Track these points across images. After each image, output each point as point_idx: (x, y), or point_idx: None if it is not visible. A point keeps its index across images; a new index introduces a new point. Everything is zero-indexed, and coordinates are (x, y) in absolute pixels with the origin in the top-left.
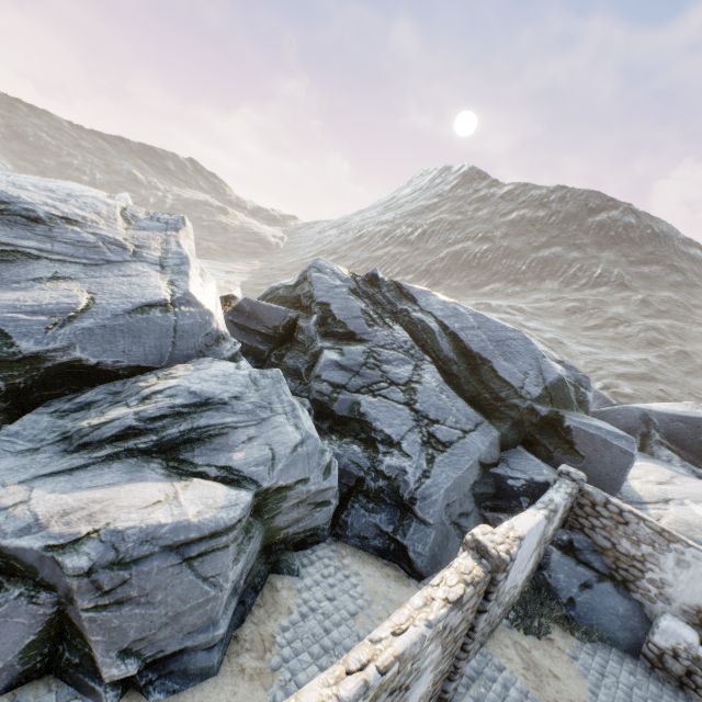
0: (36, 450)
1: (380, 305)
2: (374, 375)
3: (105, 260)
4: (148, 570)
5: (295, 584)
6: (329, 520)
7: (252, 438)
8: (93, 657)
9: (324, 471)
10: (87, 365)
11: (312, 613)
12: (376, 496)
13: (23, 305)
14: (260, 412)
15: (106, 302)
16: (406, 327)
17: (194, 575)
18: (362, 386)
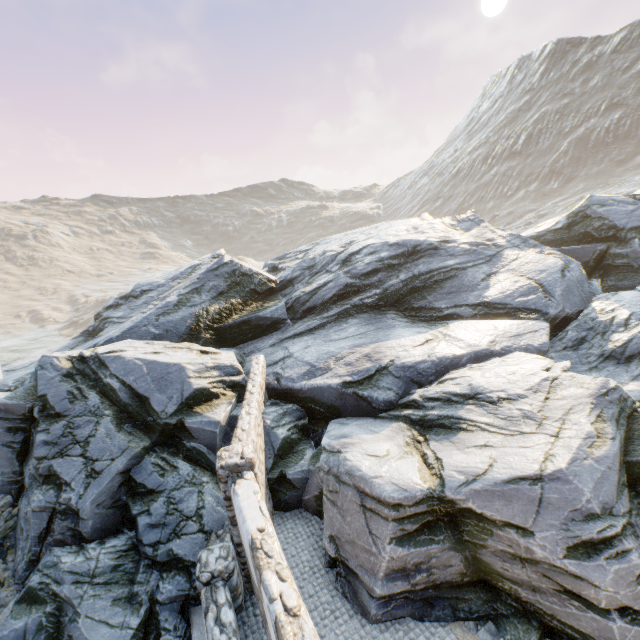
0: (595, 367)
1: None
2: None
3: (487, 256)
4: None
5: None
6: None
7: None
8: None
9: None
10: (564, 317)
11: None
12: None
13: (509, 294)
14: None
15: (539, 277)
16: None
17: None
18: None
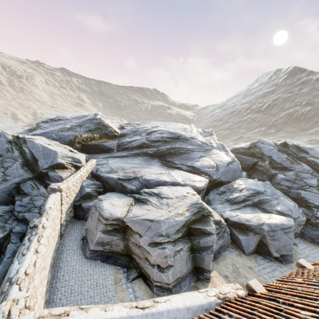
0: (222, 203)
1: (290, 155)
2: (301, 183)
3: (206, 149)
4: (277, 233)
5: (297, 247)
6: (299, 231)
7: (277, 203)
8: (269, 251)
9: (301, 215)
10: (221, 181)
11: (308, 256)
12: (315, 225)
13: (203, 166)
14: (274, 196)
15: (219, 163)
16: (305, 163)
17: (286, 236)
18: (298, 187)
